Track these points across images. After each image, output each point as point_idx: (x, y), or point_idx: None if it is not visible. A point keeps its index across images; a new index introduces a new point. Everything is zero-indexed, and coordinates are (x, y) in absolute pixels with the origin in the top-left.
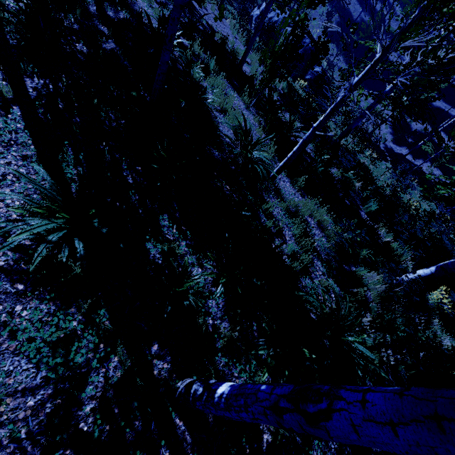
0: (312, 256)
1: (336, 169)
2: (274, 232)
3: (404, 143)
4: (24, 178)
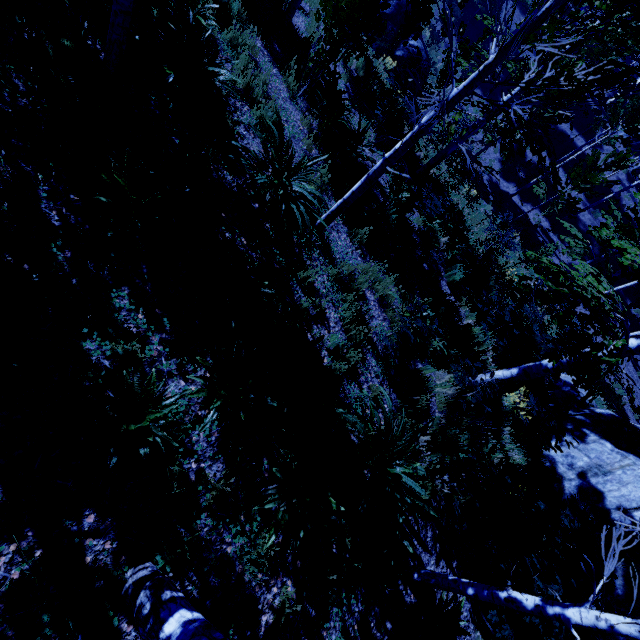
0: (365, 350)
1: (418, 214)
2: (313, 314)
3: (514, 178)
4: None
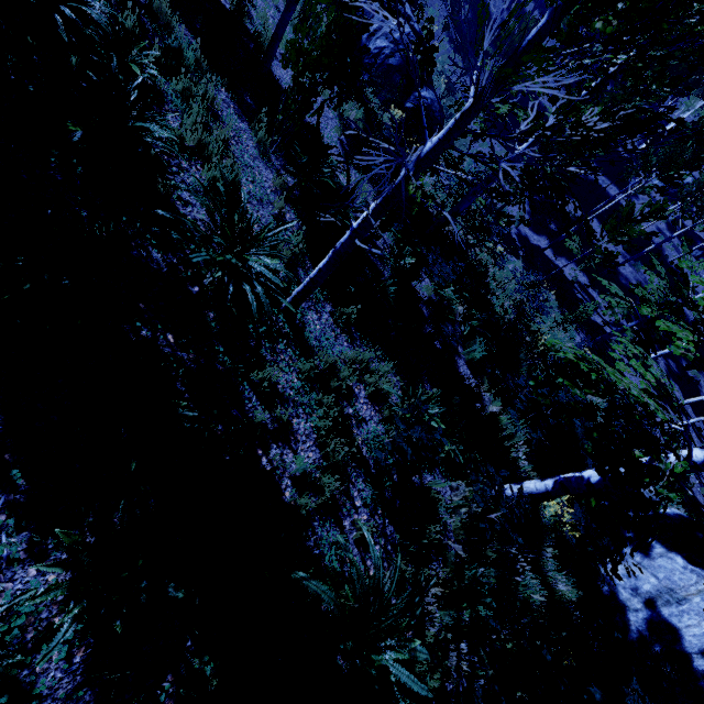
0: (349, 468)
1: (429, 280)
2: (273, 428)
3: (545, 231)
4: None
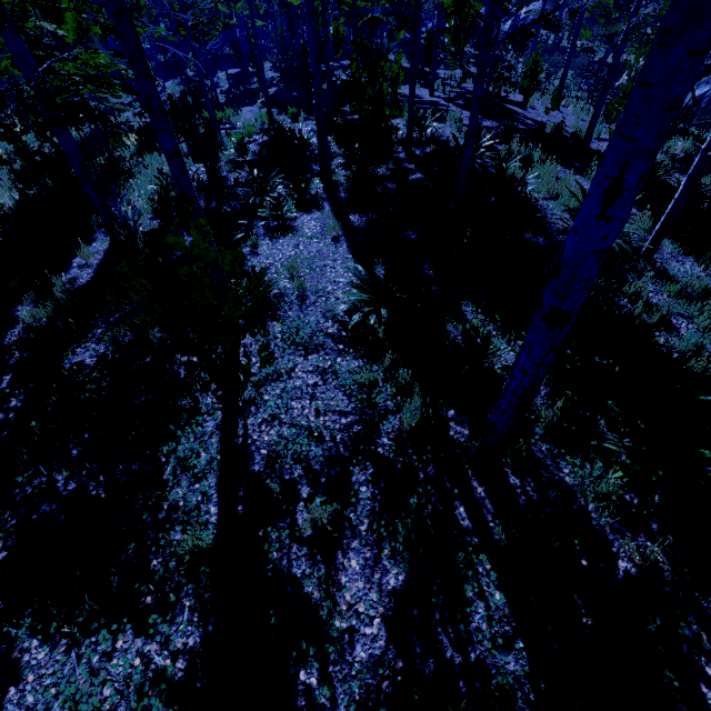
0: None
1: None
2: (652, 324)
3: None
4: (348, 270)
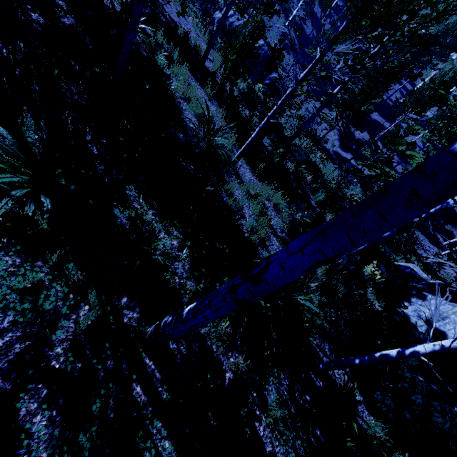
0: (269, 233)
1: (291, 163)
2: (235, 210)
3: (349, 150)
4: None
